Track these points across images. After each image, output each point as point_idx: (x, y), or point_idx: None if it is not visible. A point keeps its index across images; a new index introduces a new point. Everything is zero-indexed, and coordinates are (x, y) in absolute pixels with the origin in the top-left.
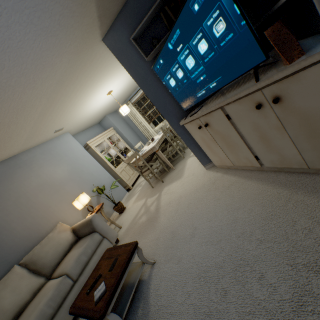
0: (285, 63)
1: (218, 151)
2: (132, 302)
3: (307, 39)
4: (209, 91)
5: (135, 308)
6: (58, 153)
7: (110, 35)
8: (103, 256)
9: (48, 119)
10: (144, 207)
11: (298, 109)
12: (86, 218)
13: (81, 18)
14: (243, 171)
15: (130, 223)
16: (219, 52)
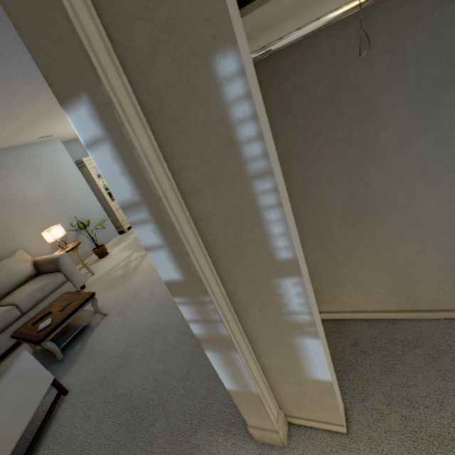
0: None
1: None
2: (74, 340)
3: None
4: None
5: (74, 344)
6: (39, 165)
7: None
8: (60, 297)
9: (34, 127)
10: (126, 260)
11: None
12: (54, 255)
13: None
14: None
15: (105, 273)
16: None
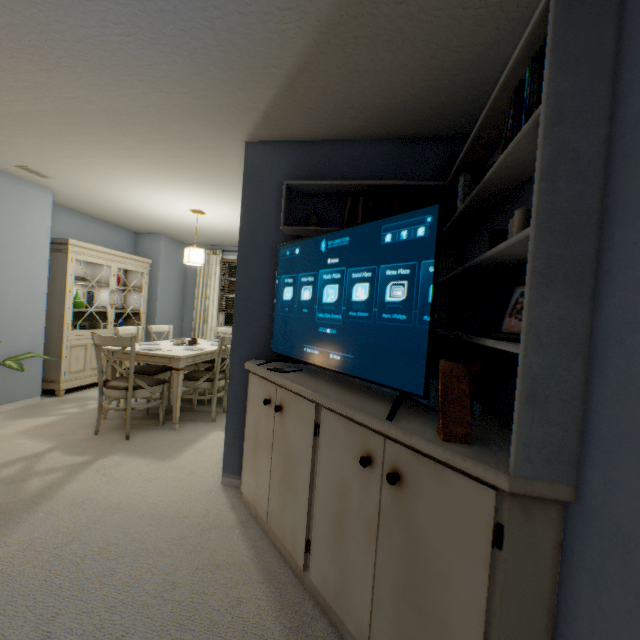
0: (440, 431)
1: (264, 469)
2: None
3: (487, 416)
4: (324, 359)
5: None
6: None
7: (264, 149)
8: None
9: (27, 136)
10: (23, 465)
11: (414, 526)
12: None
13: (237, 87)
14: (272, 549)
15: None
16: (374, 322)
